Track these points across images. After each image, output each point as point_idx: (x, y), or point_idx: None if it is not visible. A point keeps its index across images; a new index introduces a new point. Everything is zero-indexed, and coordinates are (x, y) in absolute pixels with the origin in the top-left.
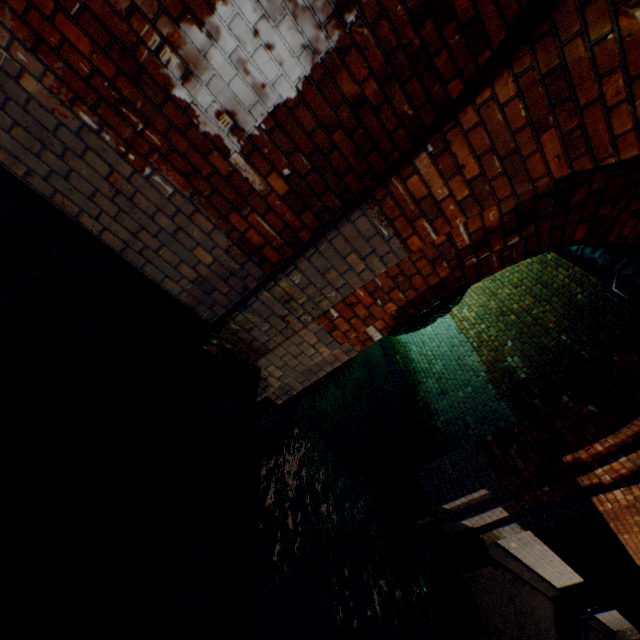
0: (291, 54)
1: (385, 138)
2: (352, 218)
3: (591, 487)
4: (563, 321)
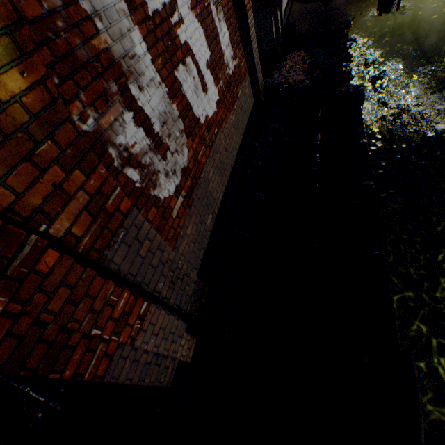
0: (224, 28)
1: (230, 3)
2: (249, 26)
3: None
4: None
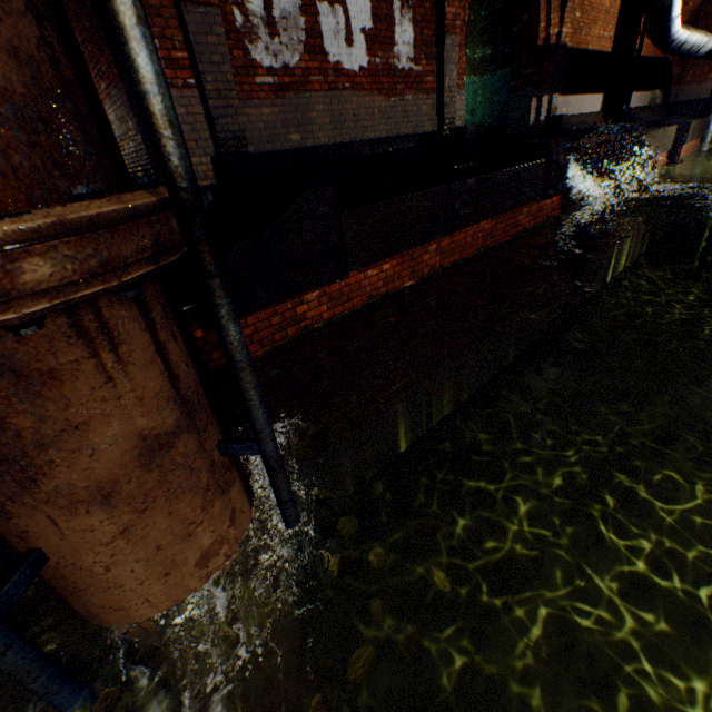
0: (408, 28)
1: (430, 19)
2: (445, 45)
3: (556, 43)
4: (474, 9)
